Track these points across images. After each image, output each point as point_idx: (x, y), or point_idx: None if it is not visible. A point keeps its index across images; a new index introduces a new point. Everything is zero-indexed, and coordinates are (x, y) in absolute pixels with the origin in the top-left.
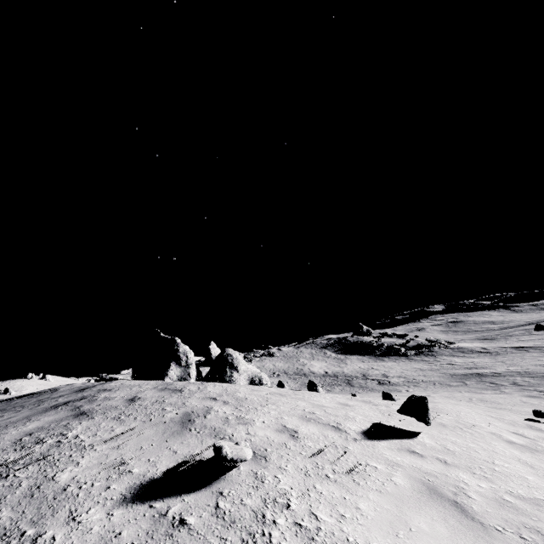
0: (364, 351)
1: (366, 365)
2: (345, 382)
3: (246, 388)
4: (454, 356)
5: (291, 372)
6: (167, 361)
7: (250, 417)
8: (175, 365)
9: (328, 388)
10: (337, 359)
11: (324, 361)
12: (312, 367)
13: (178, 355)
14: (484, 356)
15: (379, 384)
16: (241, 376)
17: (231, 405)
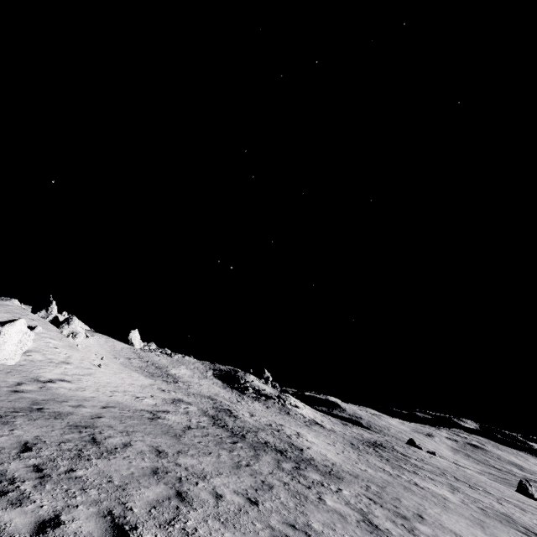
0: (230, 381)
1: (206, 384)
2: (161, 376)
3: (31, 318)
4: (265, 406)
5: (157, 365)
6: (43, 308)
7: (1, 312)
8: (45, 311)
9: (142, 371)
10: (203, 376)
11: (193, 373)
12: (175, 370)
13: (49, 308)
14: (273, 411)
15: (164, 380)
16: (69, 328)
17: (6, 311)
